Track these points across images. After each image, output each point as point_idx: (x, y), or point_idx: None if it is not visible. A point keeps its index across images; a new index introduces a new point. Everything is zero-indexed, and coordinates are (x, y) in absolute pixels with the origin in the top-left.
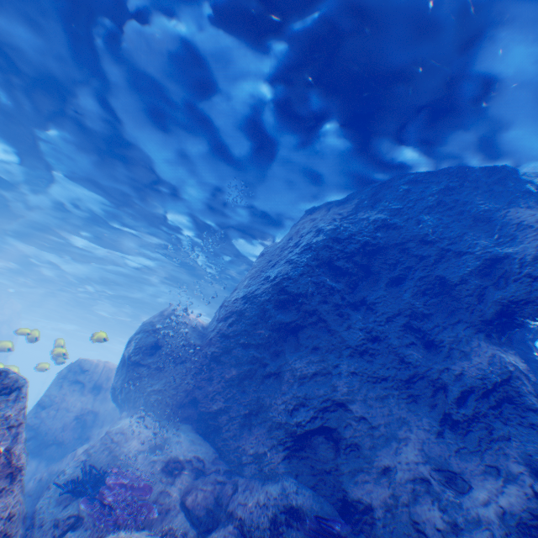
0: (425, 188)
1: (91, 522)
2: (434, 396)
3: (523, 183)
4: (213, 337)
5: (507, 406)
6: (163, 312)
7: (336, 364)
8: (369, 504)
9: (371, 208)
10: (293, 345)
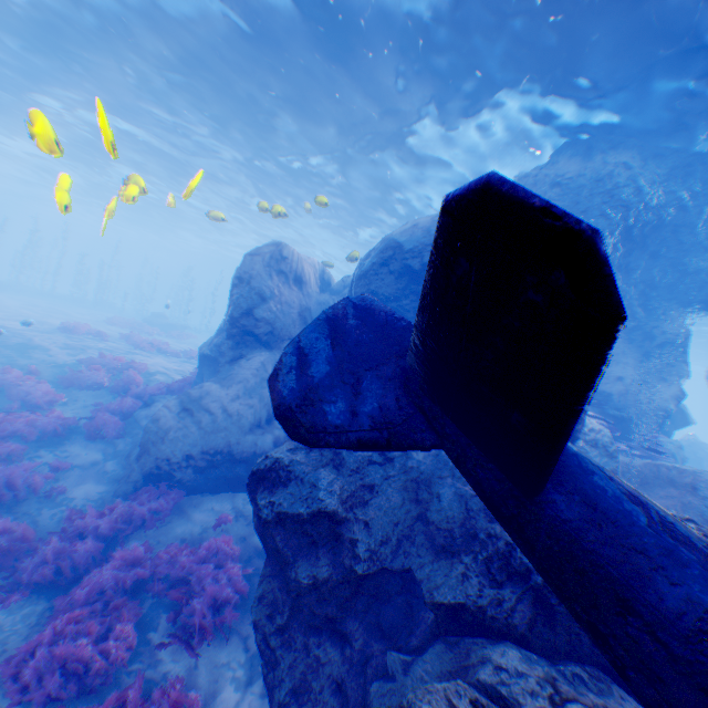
0: None
1: None
2: (640, 341)
3: None
4: None
5: (676, 351)
6: None
7: None
8: (607, 392)
9: (679, 180)
10: None
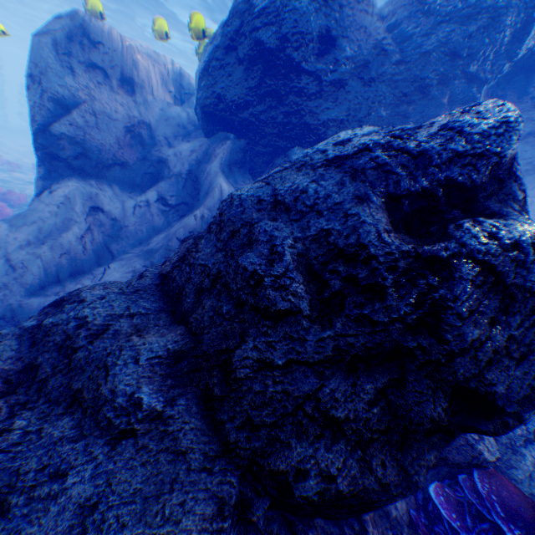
0: None
1: None
2: None
3: None
4: (432, 52)
5: None
6: None
7: None
8: None
9: None
10: (515, 93)
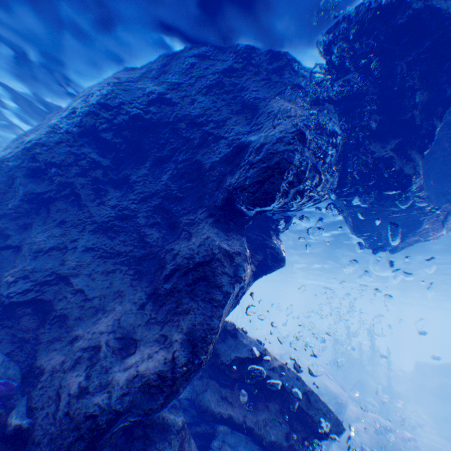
0: (209, 64)
1: None
2: (156, 273)
3: (298, 77)
4: None
5: (201, 283)
6: None
7: (77, 239)
8: (44, 369)
9: (154, 78)
10: (45, 219)
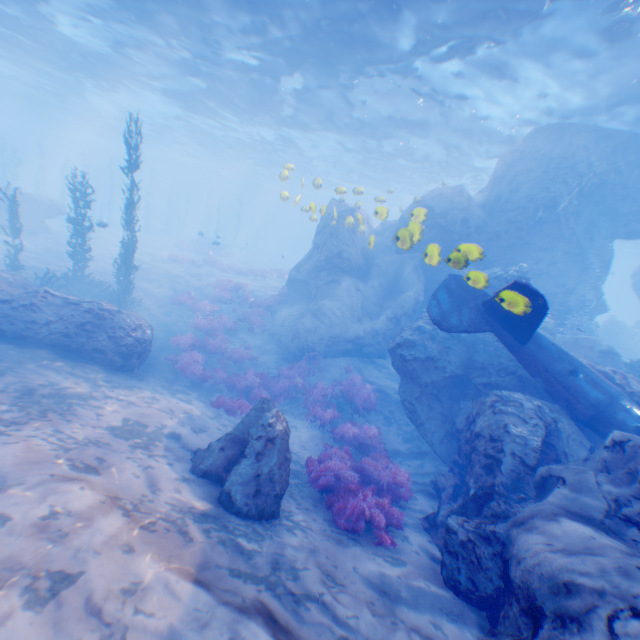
0: None
1: None
2: (580, 261)
3: None
4: (502, 223)
5: (602, 267)
6: (462, 194)
7: (554, 245)
8: (554, 295)
9: (619, 154)
10: (537, 233)
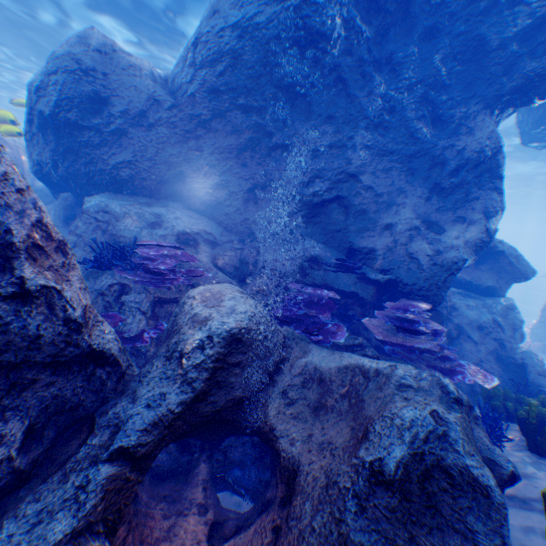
0: None
1: (141, 288)
2: (429, 170)
3: None
4: (195, 93)
5: (484, 176)
6: (85, 40)
7: (352, 138)
8: (372, 249)
9: None
10: (303, 114)
